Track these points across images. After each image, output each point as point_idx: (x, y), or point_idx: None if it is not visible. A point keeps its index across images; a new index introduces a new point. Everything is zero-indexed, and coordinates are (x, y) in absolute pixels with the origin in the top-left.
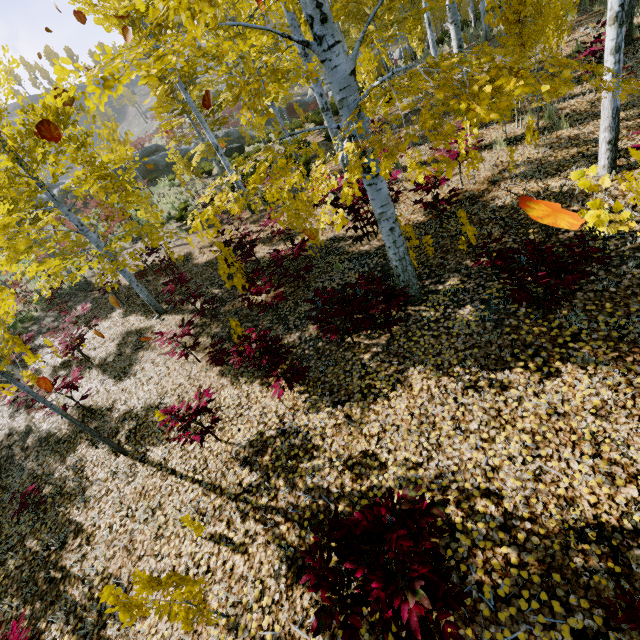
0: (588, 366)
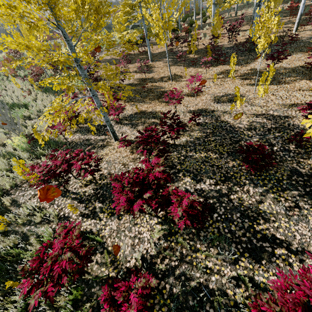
0: (295, 54)
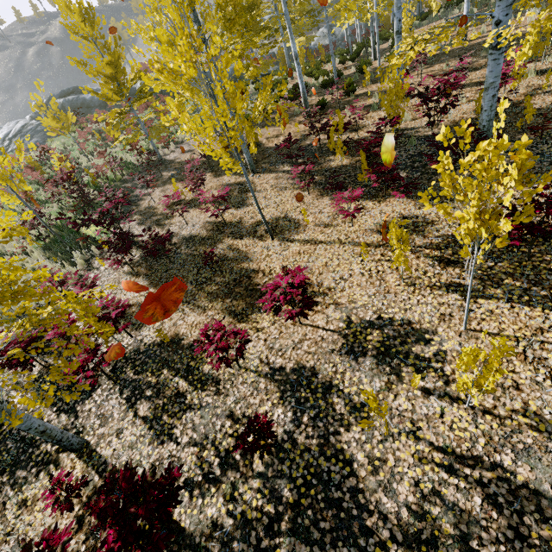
0: None
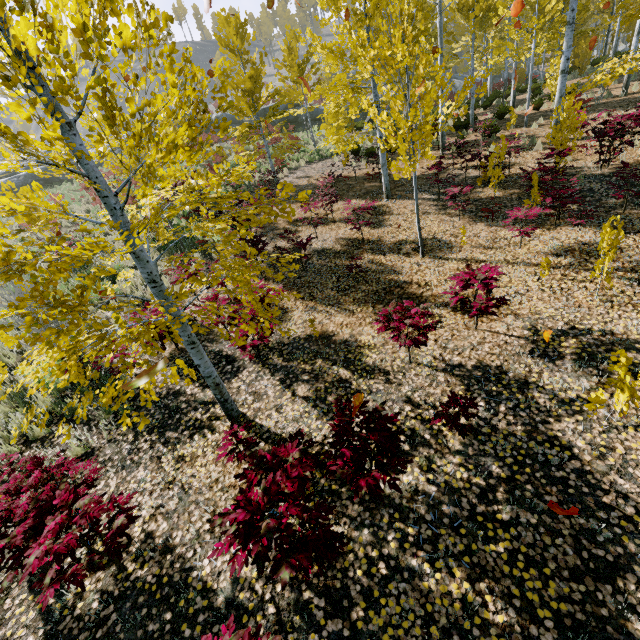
0: None
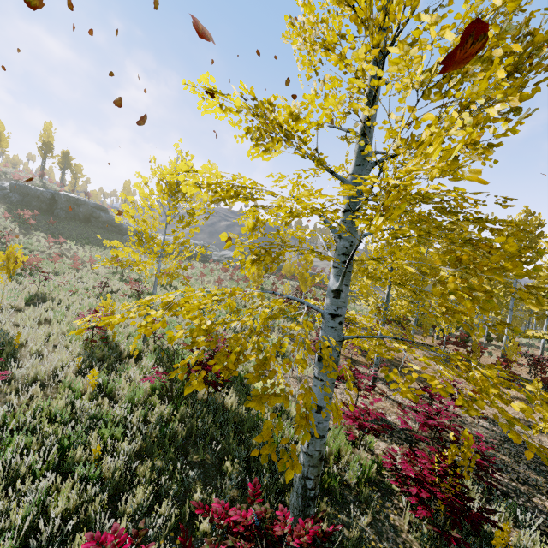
0: None
